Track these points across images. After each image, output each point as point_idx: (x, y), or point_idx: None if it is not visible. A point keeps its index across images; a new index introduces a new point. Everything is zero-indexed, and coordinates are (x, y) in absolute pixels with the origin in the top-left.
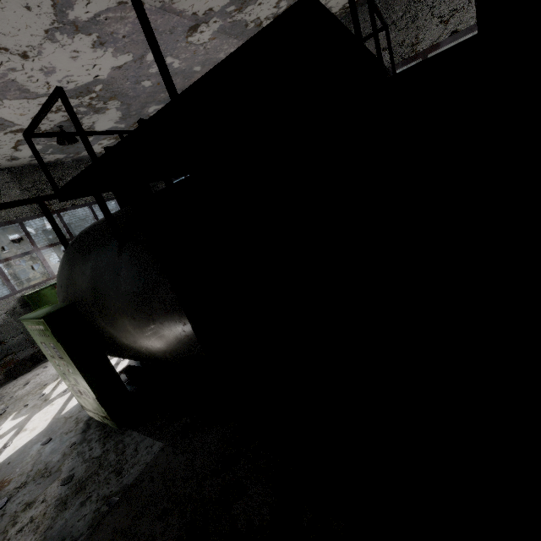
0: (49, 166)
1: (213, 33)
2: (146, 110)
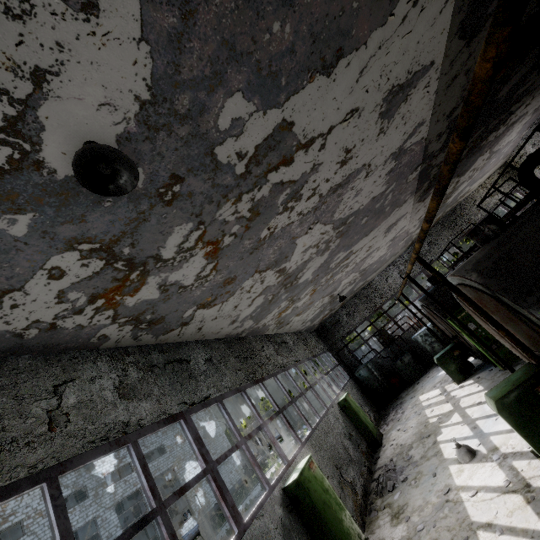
0: (300, 333)
1: (404, 241)
2: (357, 285)
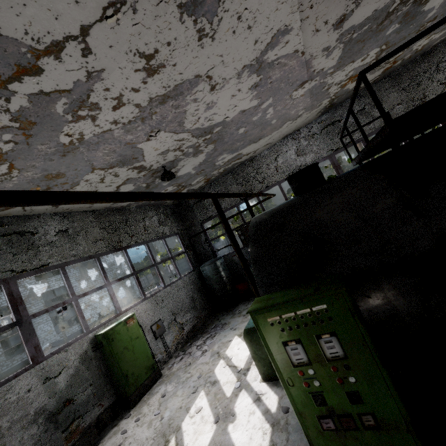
0: (120, 210)
1: (306, 90)
2: (218, 158)
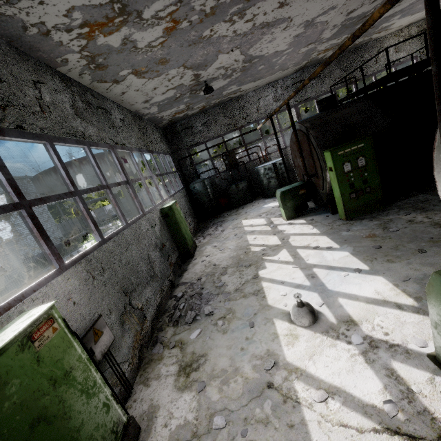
0: (140, 117)
1: (306, 50)
2: (229, 87)
